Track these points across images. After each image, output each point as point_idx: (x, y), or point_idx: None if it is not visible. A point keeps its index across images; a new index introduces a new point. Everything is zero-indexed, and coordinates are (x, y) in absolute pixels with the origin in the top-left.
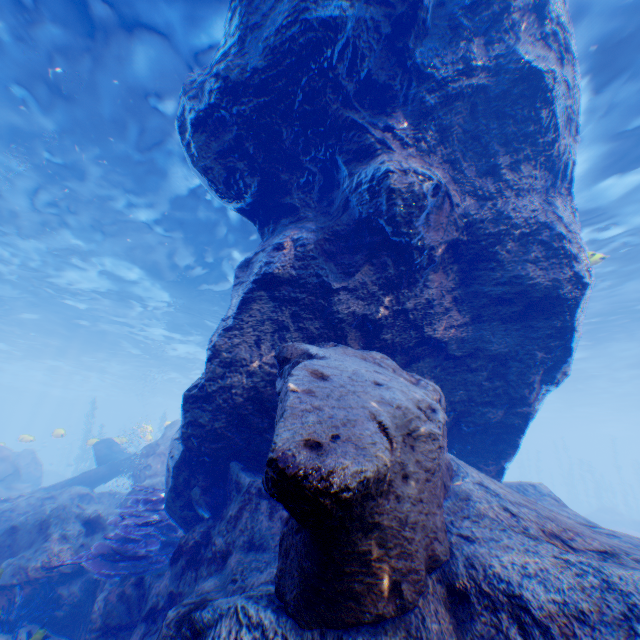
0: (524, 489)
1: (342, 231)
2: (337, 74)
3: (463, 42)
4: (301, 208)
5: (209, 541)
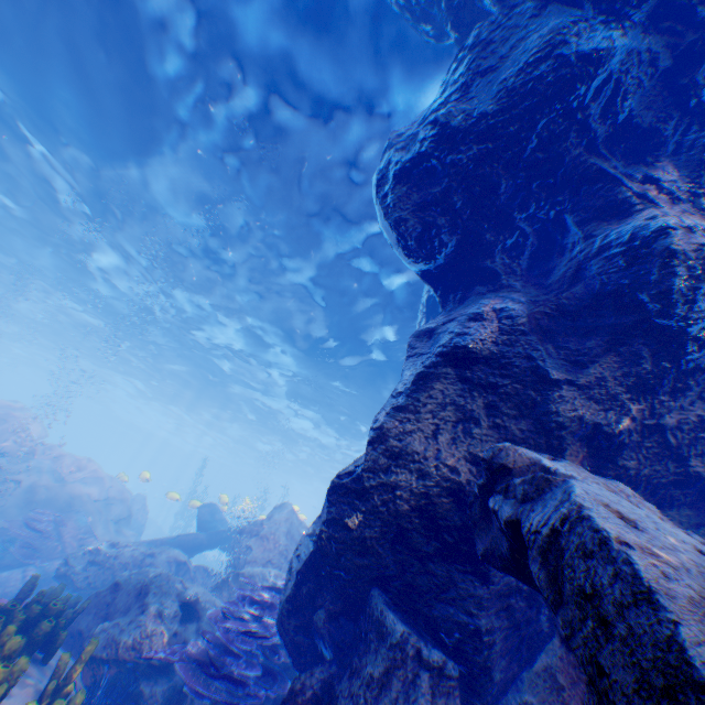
0: None
1: (570, 305)
2: (588, 116)
3: None
4: (503, 275)
5: (331, 700)
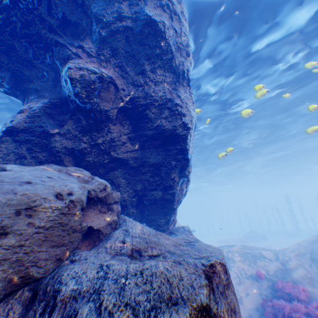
0: (178, 228)
1: (57, 102)
2: (41, 13)
3: (117, 3)
4: (42, 91)
5: None
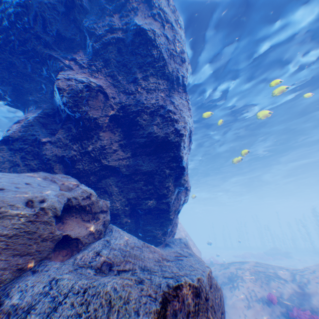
0: (175, 241)
1: (50, 112)
2: (36, 31)
3: (107, 16)
4: (41, 102)
5: None
